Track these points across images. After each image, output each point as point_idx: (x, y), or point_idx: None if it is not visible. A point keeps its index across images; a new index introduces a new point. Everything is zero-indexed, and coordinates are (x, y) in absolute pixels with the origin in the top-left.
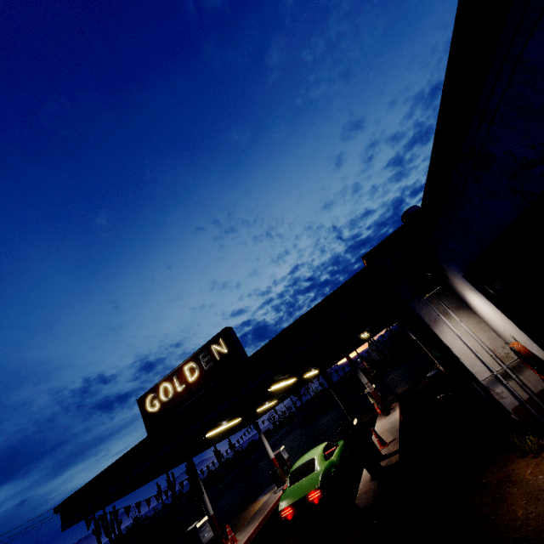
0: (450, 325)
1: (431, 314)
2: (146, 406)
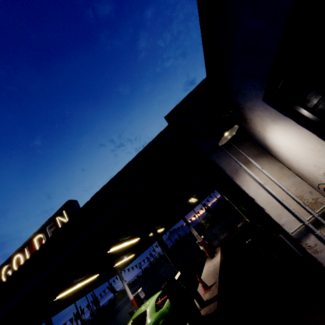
0: (252, 173)
1: (232, 165)
2: (2, 277)
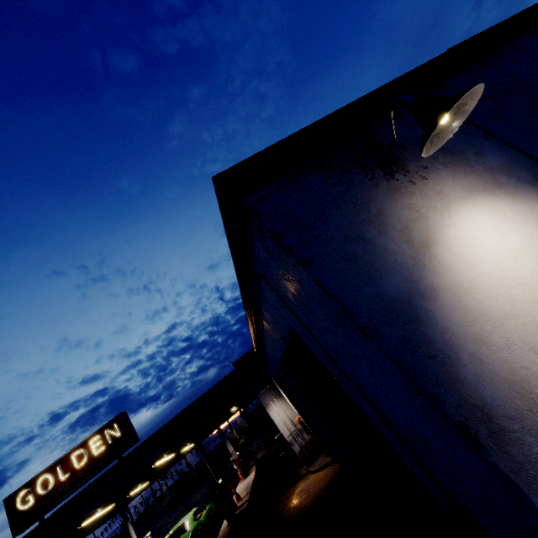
0: (274, 406)
1: (266, 400)
2: (16, 505)
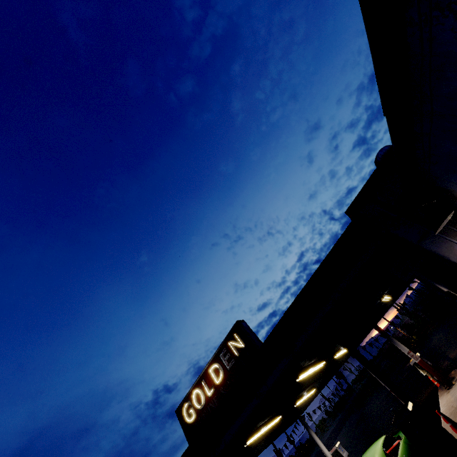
0: None
1: (456, 250)
2: (184, 417)
